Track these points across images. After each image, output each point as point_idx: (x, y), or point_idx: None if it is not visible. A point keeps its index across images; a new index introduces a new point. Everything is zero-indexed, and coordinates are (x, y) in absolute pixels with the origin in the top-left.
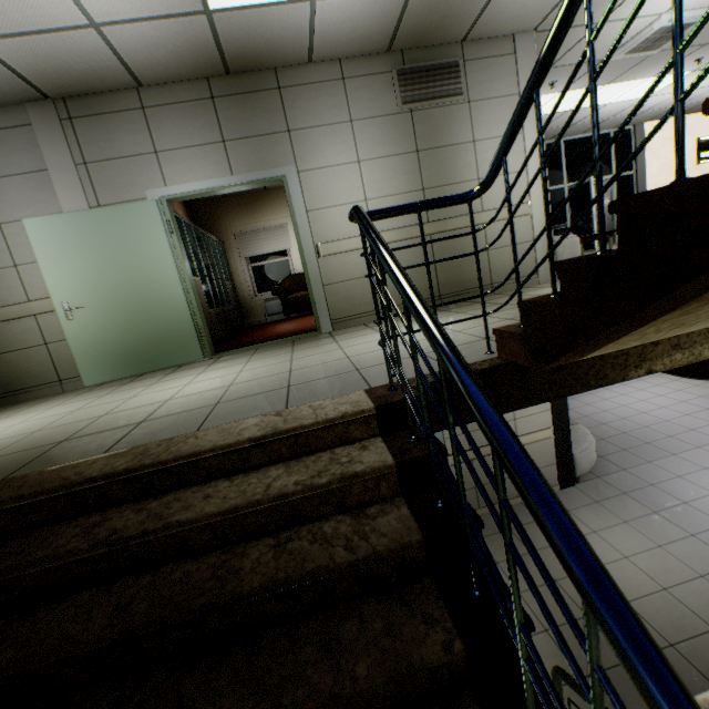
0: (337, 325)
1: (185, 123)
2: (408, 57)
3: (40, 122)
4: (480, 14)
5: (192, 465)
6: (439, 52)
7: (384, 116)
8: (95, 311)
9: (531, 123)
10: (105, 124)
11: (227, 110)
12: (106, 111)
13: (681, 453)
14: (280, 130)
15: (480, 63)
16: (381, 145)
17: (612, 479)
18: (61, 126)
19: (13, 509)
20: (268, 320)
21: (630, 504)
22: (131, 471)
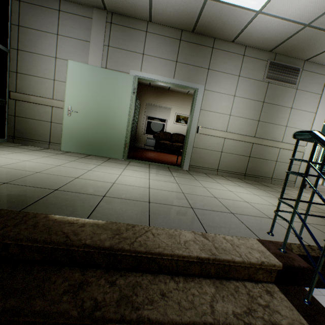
0: (191, 168)
1: (162, 46)
2: (277, 57)
3: (96, 19)
4: (324, 51)
5: (151, 258)
6: (292, 61)
7: (255, 80)
8: (82, 116)
9: (321, 110)
10: (126, 32)
11: (184, 48)
12: (129, 26)
13: None
14: (205, 67)
15: (309, 73)
16: (248, 92)
17: None
18: (105, 25)
19: (25, 244)
20: (145, 147)
21: None
22: (114, 250)
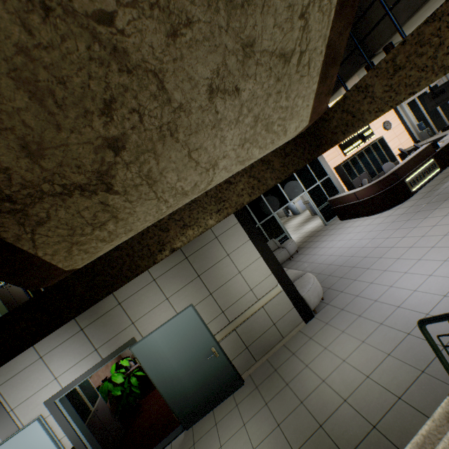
0: None
1: None
2: None
3: None
4: None
5: None
6: None
7: None
8: None
9: None
10: None
11: None
12: None
13: (372, 266)
14: None
15: None
16: None
17: (335, 302)
18: None
19: None
20: None
21: (345, 316)
22: None
